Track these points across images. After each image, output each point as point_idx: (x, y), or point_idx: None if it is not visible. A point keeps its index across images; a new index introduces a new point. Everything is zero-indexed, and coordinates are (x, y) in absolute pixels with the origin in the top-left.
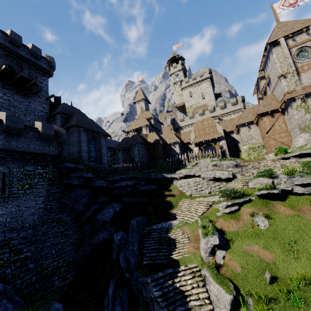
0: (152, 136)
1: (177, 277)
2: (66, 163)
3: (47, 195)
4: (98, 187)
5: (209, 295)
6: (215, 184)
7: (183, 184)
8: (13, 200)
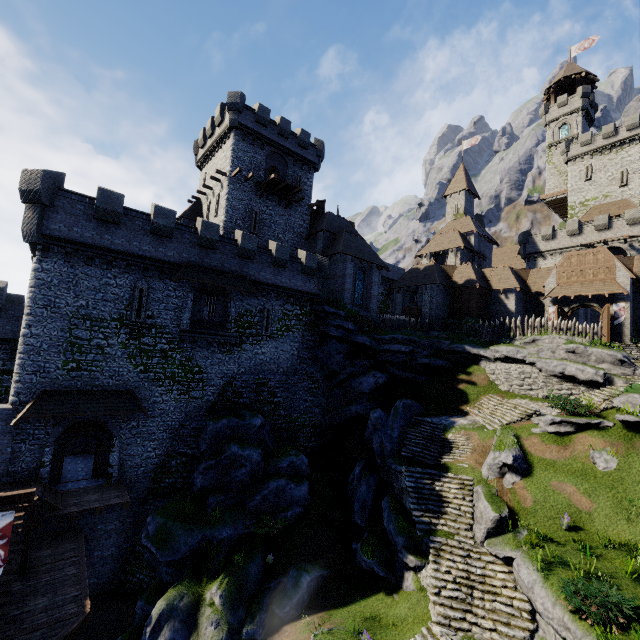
0: (463, 272)
1: (440, 481)
2: (325, 305)
3: (301, 342)
4: (359, 344)
5: (475, 512)
6: (563, 386)
7: (498, 371)
8: (273, 341)
